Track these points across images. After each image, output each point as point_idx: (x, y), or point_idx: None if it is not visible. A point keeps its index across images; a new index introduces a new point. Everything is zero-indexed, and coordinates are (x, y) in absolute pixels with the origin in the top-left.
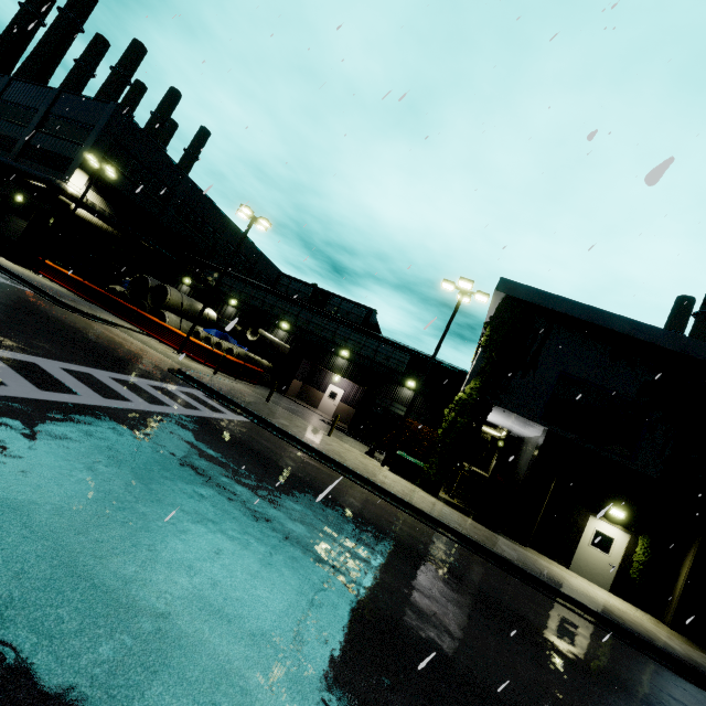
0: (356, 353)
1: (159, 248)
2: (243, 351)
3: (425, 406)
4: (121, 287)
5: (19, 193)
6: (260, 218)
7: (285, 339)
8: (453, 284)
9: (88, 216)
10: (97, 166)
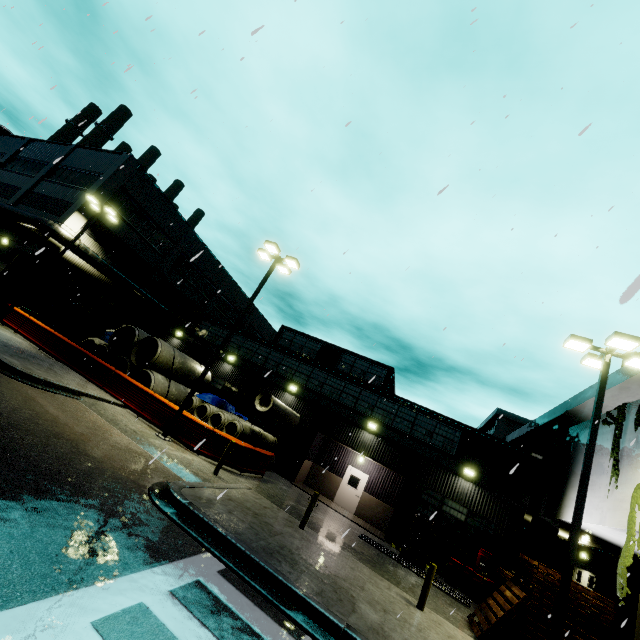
0: (387, 426)
1: (152, 298)
2: (247, 425)
3: (494, 507)
4: (102, 339)
5: (6, 236)
6: (288, 258)
7: (293, 404)
8: (591, 341)
9: (79, 261)
10: (98, 209)
